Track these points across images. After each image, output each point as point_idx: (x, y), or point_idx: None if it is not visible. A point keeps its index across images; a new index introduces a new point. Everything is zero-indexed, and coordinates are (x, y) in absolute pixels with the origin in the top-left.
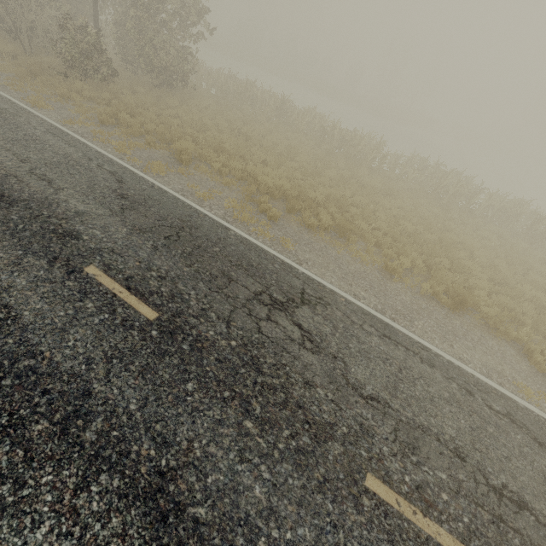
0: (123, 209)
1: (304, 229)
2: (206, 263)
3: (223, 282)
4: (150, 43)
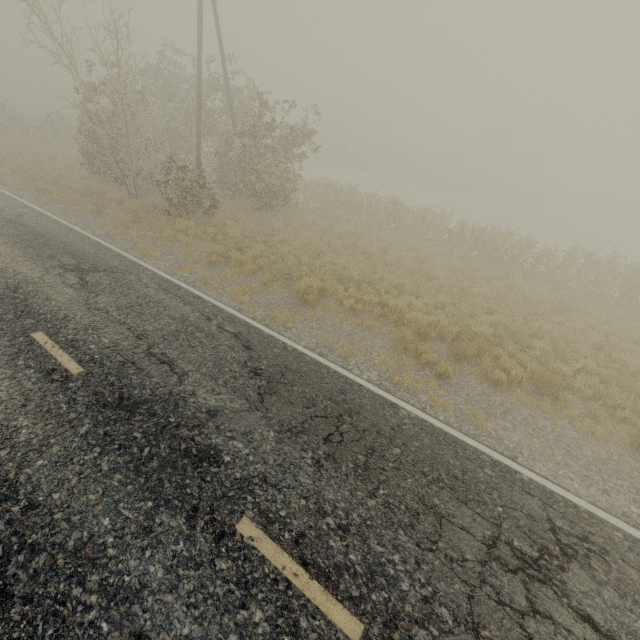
0: (261, 395)
1: (487, 386)
2: (392, 483)
3: (432, 525)
4: (253, 169)
